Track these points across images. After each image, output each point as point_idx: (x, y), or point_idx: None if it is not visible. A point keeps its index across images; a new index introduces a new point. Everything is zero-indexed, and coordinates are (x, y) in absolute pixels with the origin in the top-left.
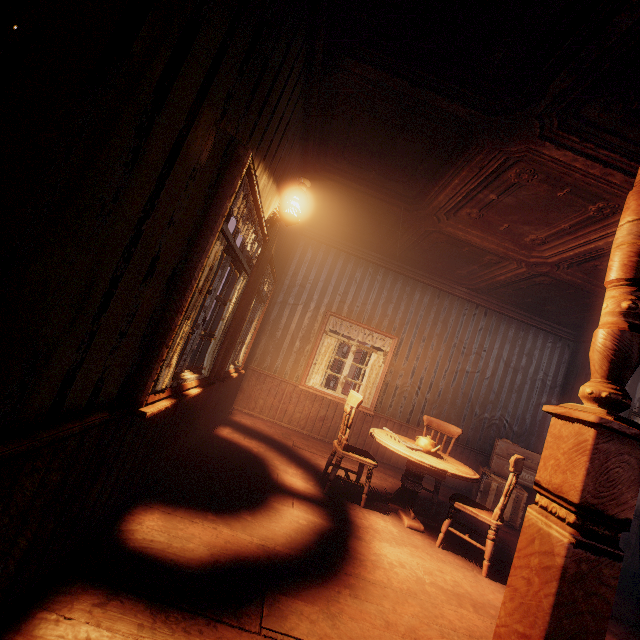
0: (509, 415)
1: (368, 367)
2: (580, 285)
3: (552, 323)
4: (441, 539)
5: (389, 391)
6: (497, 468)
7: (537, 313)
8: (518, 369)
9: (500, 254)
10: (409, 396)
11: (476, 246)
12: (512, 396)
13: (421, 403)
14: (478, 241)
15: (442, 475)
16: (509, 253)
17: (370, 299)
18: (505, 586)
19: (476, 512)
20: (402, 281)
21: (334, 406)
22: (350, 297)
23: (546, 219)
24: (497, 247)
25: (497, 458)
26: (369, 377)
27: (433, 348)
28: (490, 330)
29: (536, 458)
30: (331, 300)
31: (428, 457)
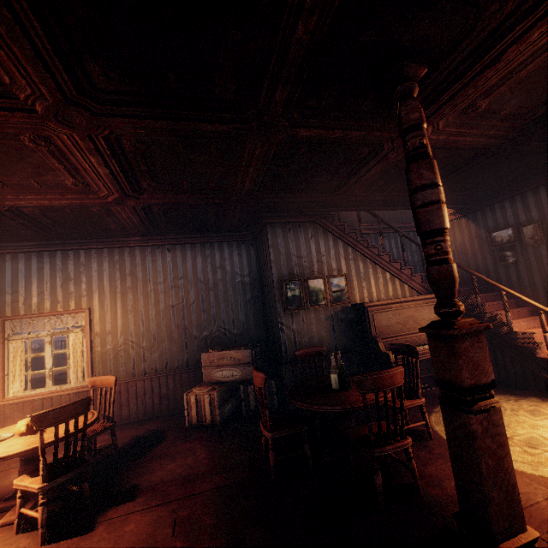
0: (225, 323)
1: (70, 349)
2: (168, 203)
3: (228, 233)
4: (16, 526)
5: (103, 359)
6: (207, 378)
7: (207, 231)
8: (217, 282)
9: (77, 206)
10: (126, 353)
11: (51, 207)
12: (221, 307)
13: (140, 353)
14: (40, 203)
15: (95, 432)
16: (78, 203)
17: (46, 286)
18: (65, 541)
19: (27, 484)
20: (73, 256)
21: (49, 402)
22: (22, 294)
23: (15, 168)
24: (61, 202)
25: (204, 370)
26: (75, 357)
27: (131, 301)
28: (179, 262)
29: (228, 355)
30: (1, 306)
31: (5, 445)
